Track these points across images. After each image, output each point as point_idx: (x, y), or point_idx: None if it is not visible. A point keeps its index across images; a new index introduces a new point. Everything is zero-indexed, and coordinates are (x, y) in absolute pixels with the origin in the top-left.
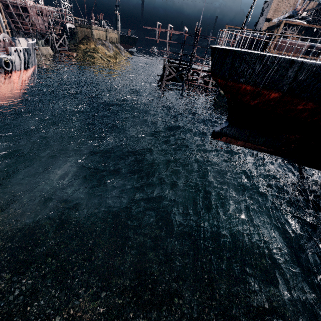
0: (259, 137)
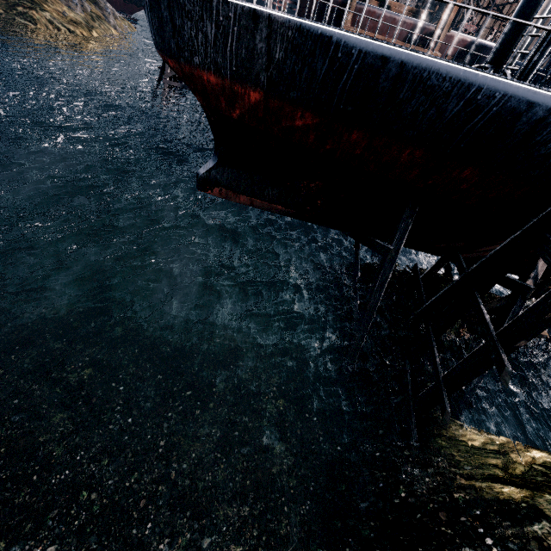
0: (267, 187)
